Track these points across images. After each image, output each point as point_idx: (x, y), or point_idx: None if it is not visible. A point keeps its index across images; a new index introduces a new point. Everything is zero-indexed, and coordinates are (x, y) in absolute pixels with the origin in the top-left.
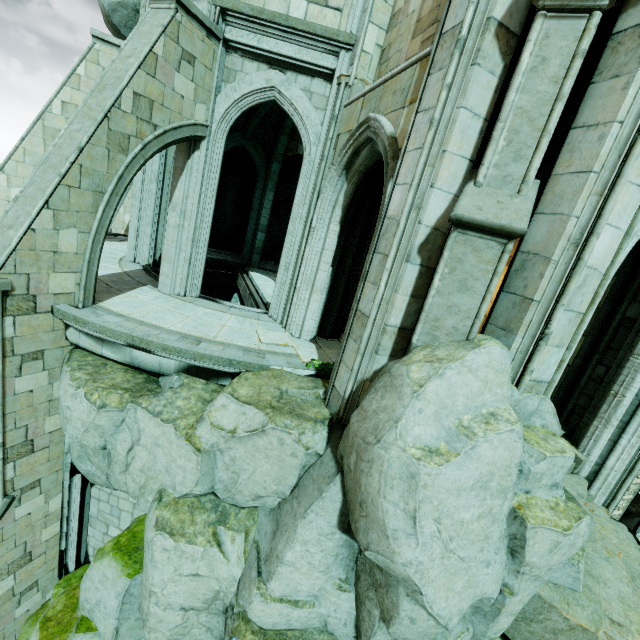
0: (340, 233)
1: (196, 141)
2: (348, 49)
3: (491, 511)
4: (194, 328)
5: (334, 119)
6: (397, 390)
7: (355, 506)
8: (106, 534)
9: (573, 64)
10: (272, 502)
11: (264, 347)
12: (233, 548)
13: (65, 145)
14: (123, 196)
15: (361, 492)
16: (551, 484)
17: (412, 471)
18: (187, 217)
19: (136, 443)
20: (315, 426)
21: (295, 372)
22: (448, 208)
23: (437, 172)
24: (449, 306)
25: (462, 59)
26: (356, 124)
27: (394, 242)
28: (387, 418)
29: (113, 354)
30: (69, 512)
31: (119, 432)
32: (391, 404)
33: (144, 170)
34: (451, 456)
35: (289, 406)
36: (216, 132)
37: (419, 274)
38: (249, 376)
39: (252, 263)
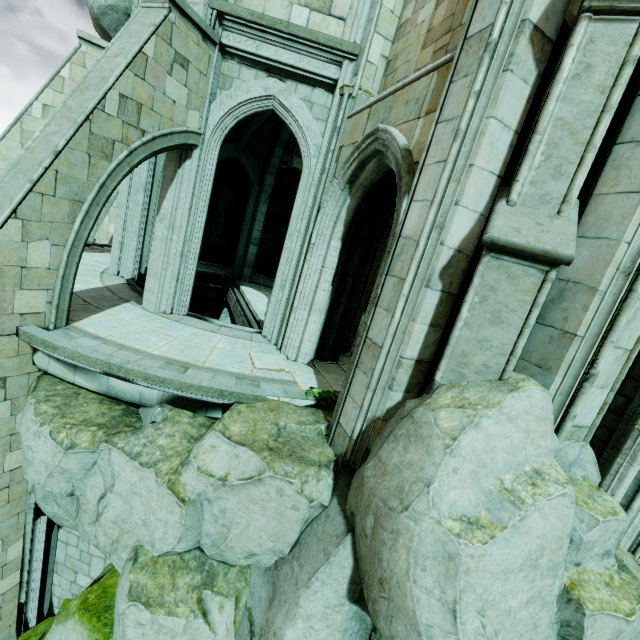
0: (341, 250)
1: (188, 149)
2: (352, 59)
3: (540, 593)
4: (181, 352)
5: (336, 131)
6: (424, 442)
7: (372, 581)
8: (74, 583)
9: (623, 72)
10: (268, 560)
11: (258, 373)
12: (221, 618)
13: (39, 148)
14: (108, 205)
15: (382, 568)
16: (602, 552)
17: (450, 551)
18: (176, 230)
19: (109, 490)
20: (319, 472)
21: (293, 402)
22: (473, 228)
23: (463, 188)
24: (479, 340)
25: (492, 64)
26: (361, 136)
27: (412, 265)
28: (414, 478)
29: (87, 382)
30: (31, 559)
31: (90, 476)
32: (418, 460)
33: (131, 179)
34: (496, 529)
35: (288, 446)
36: (210, 141)
37: (440, 301)
38: (242, 409)
39: (243, 277)
